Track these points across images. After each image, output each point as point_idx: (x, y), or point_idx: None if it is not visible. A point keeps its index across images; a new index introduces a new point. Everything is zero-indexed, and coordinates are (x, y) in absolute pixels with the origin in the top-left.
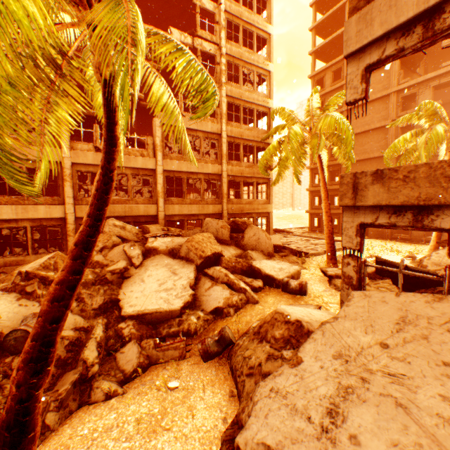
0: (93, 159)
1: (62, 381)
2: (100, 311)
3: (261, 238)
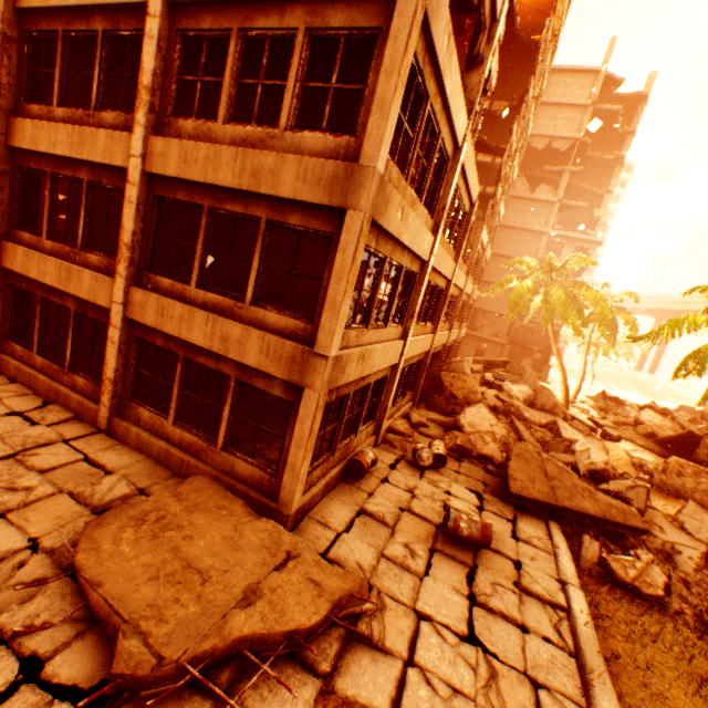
0: (456, 278)
1: None
2: None
3: (536, 384)
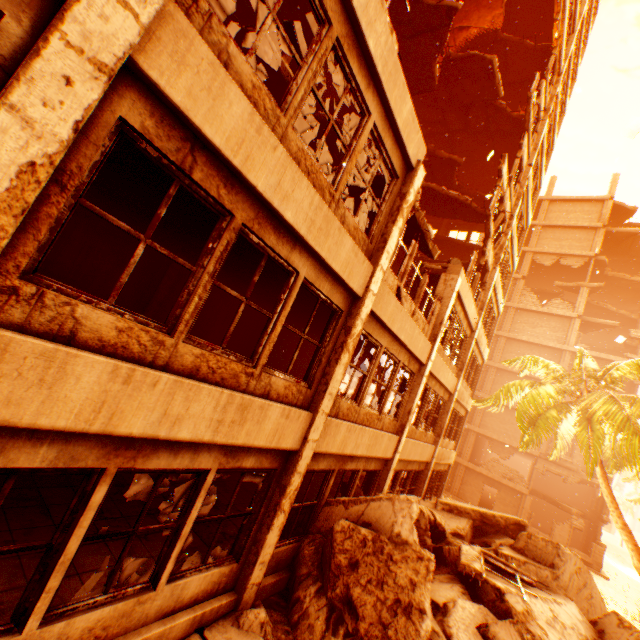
0: (389, 314)
1: None
2: None
3: (593, 594)
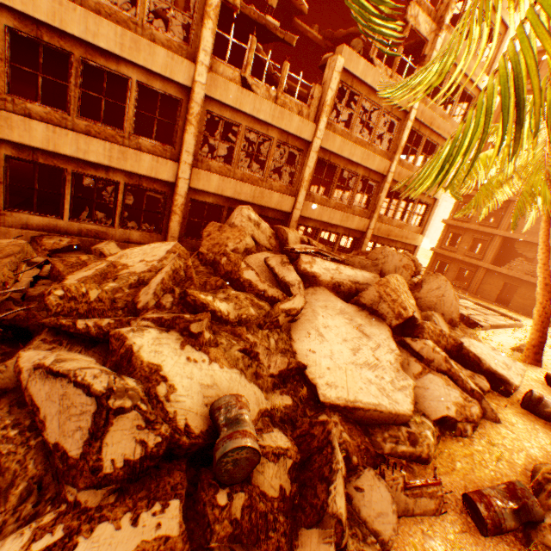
0: (234, 99)
1: (300, 549)
2: (278, 380)
3: (446, 295)
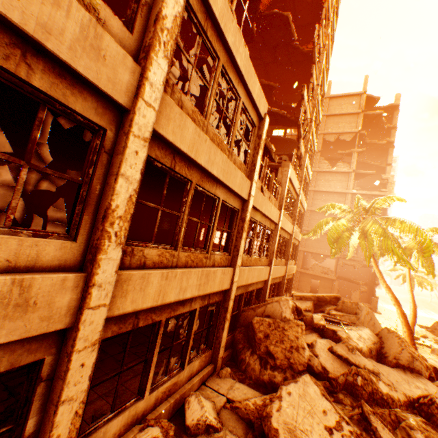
0: (259, 203)
1: None
2: None
3: (375, 322)
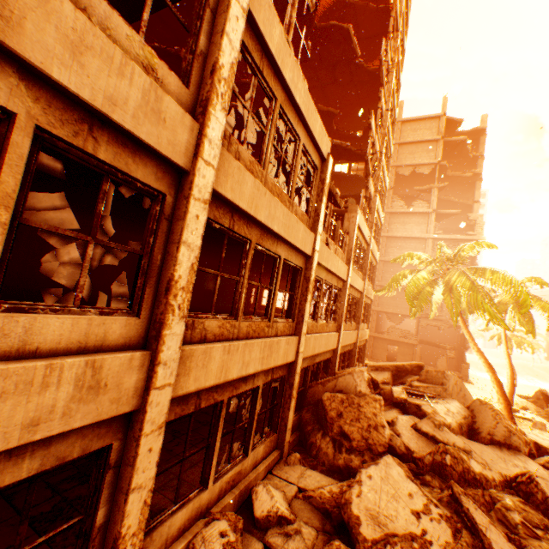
0: (325, 258)
1: None
2: None
3: (466, 393)
